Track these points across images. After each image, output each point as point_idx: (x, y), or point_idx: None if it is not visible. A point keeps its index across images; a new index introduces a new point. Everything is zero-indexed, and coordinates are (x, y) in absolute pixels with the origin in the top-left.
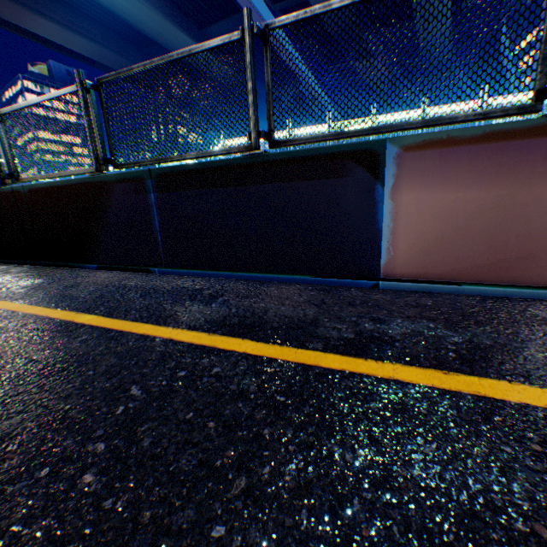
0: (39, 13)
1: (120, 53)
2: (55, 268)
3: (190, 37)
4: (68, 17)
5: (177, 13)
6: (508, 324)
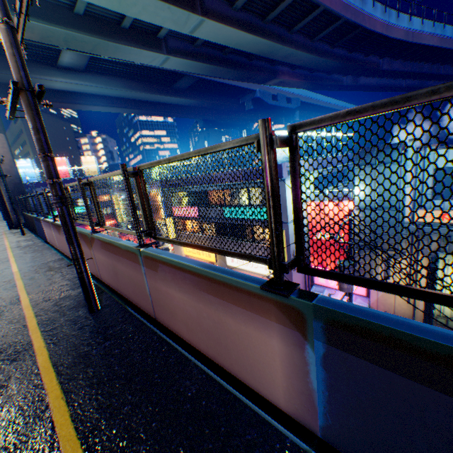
0: (94, 105)
1: (136, 108)
2: (33, 235)
3: (162, 95)
4: (107, 101)
5: (153, 86)
6: (34, 250)
